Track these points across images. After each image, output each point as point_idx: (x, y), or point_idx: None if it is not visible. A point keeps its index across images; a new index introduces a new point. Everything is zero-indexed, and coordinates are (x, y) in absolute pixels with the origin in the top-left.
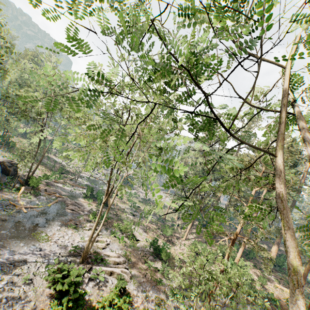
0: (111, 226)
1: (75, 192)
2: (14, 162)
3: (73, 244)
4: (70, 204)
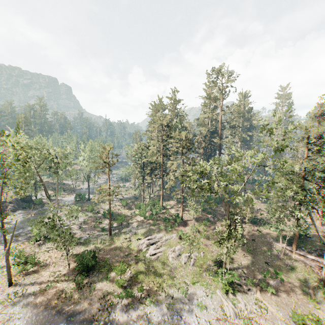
0: (85, 211)
1: (70, 199)
2: (28, 195)
3: None
4: (61, 206)
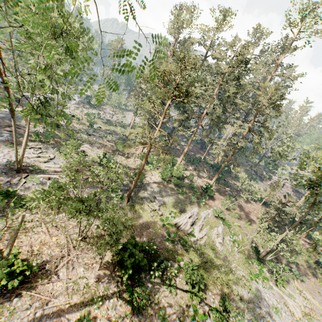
0: (59, 145)
1: (17, 114)
2: None
3: (10, 160)
4: (8, 125)
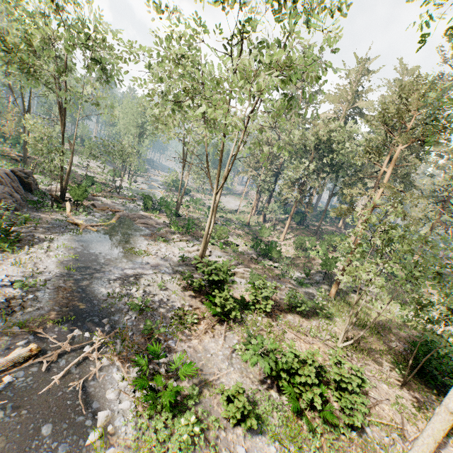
0: (199, 237)
1: (128, 205)
2: (28, 171)
3: (175, 255)
4: (137, 218)
